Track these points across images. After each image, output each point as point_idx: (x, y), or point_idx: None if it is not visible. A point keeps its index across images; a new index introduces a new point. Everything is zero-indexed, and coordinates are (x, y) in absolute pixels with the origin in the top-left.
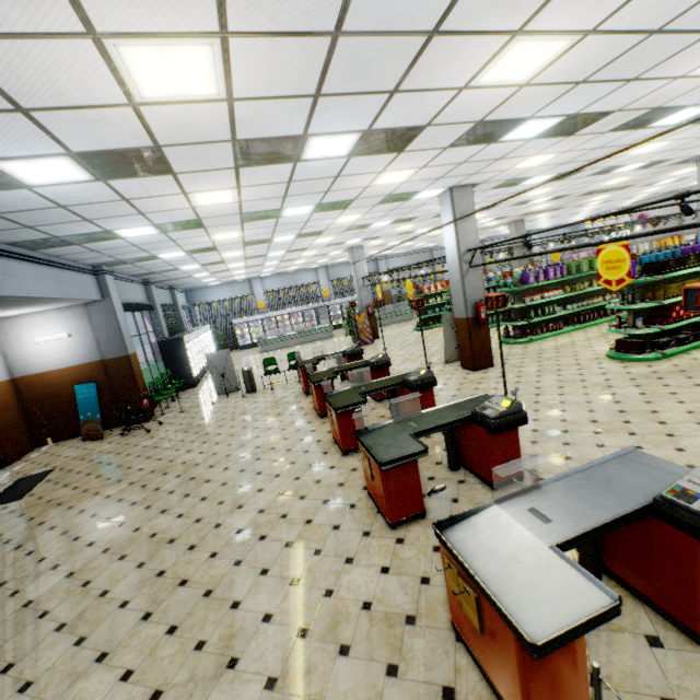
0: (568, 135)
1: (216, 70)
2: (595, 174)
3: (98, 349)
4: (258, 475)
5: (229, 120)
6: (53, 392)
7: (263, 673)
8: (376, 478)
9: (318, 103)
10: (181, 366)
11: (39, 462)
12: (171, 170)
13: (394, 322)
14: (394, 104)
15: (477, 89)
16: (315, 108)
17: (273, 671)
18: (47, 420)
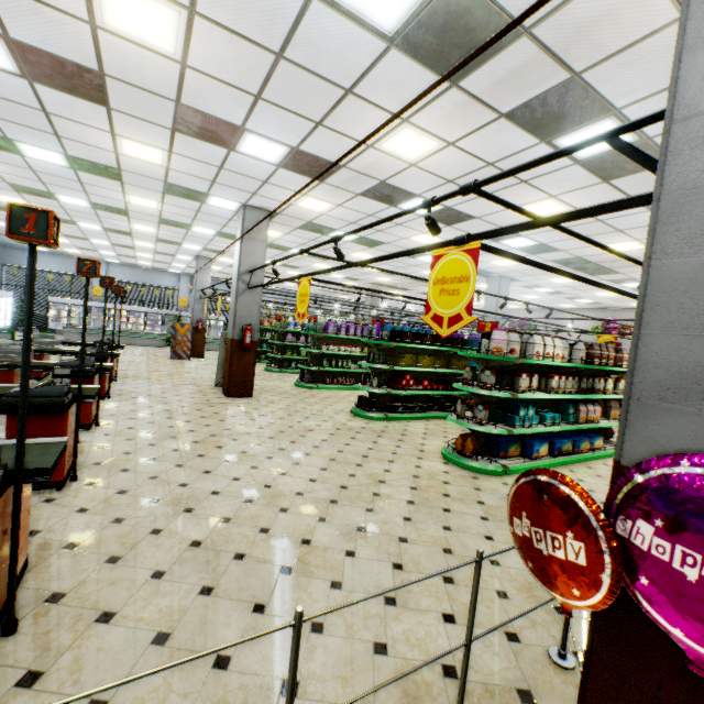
0: (319, 179)
1: None
2: None
3: None
4: None
5: None
6: None
7: None
8: None
9: None
10: None
11: None
12: None
13: None
14: (3, 2)
15: (118, 37)
16: None
17: None
18: None
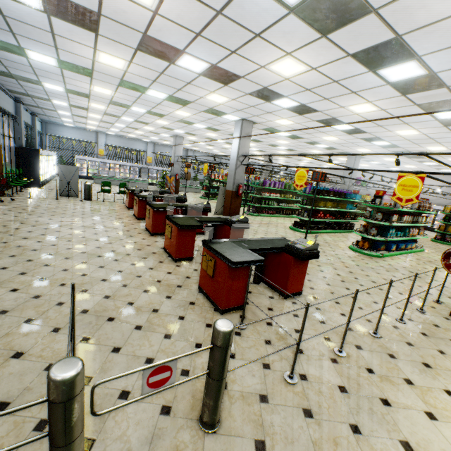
0: (300, 114)
1: None
2: (308, 143)
3: None
4: (95, 234)
5: (148, 22)
6: None
7: (102, 294)
8: (173, 236)
9: (197, 38)
10: (31, 170)
11: None
12: (97, 30)
13: (188, 191)
14: (231, 58)
15: (268, 70)
16: (195, 40)
17: (108, 294)
18: None
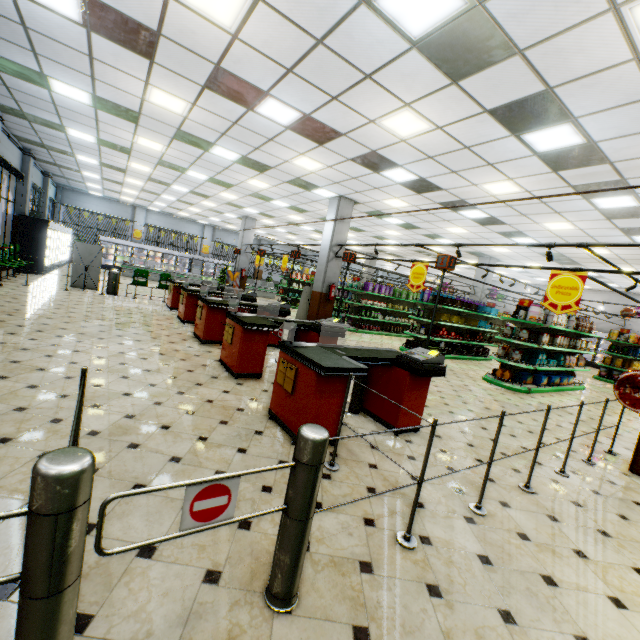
0: (418, 192)
1: (239, 13)
2: (427, 236)
3: None
4: (119, 336)
5: (224, 49)
6: None
7: (123, 412)
8: (236, 340)
9: (288, 76)
10: (33, 248)
11: None
12: (153, 57)
13: (258, 295)
14: (331, 107)
15: (379, 127)
16: (284, 78)
17: (133, 412)
18: None
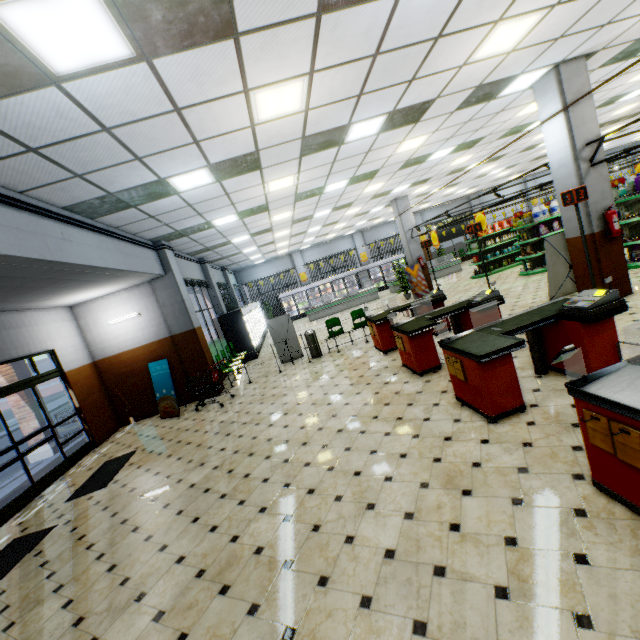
0: None
1: None
2: None
3: (166, 325)
4: (373, 455)
5: None
6: (129, 371)
7: None
8: None
9: None
10: (241, 339)
11: (123, 442)
12: (232, 23)
13: (441, 276)
14: None
15: None
16: None
17: None
18: (127, 400)
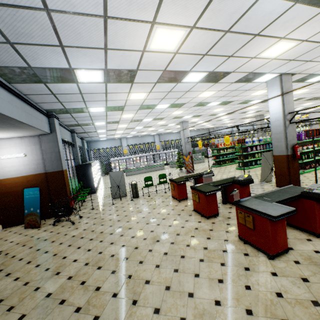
0: None
1: None
2: None
3: (43, 165)
4: (198, 278)
5: None
6: (7, 192)
7: None
8: None
9: None
10: (88, 180)
11: None
12: None
13: (195, 163)
14: None
15: None
16: None
17: None
18: (1, 212)
